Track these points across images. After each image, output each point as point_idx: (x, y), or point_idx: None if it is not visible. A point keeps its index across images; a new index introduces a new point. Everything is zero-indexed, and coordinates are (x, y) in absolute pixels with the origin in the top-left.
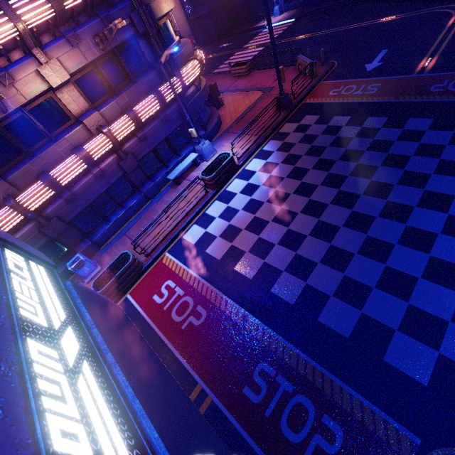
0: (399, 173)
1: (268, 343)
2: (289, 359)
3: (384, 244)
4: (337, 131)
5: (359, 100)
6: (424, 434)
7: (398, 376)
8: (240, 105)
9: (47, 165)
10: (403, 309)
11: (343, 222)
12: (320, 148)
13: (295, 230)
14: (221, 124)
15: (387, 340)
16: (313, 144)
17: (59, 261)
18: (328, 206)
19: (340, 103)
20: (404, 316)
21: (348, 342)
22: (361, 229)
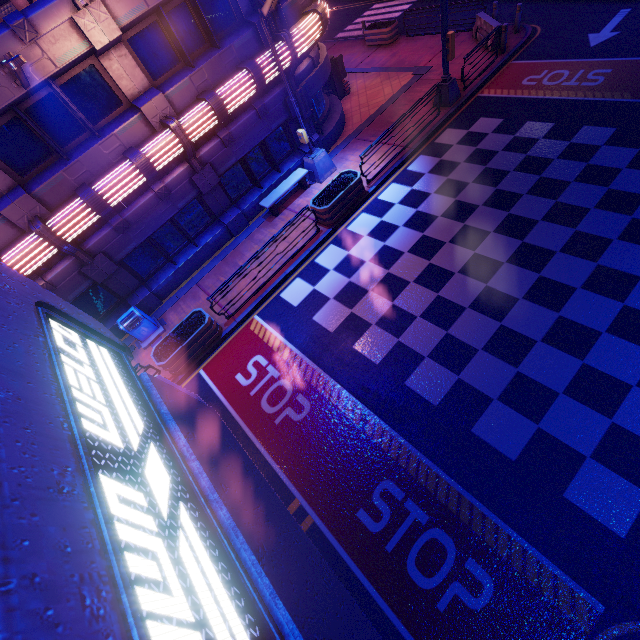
0: (624, 222)
1: (396, 456)
2: (425, 480)
3: (584, 330)
4: (529, 146)
5: (571, 96)
6: (611, 600)
7: (583, 520)
8: (376, 95)
9: (89, 174)
10: (602, 429)
11: (524, 293)
12: (499, 174)
13: (448, 299)
14: (344, 124)
15: (572, 470)
16: (487, 166)
17: (106, 315)
18: (502, 266)
19: (538, 100)
20: (603, 439)
21: (514, 466)
22: (551, 305)
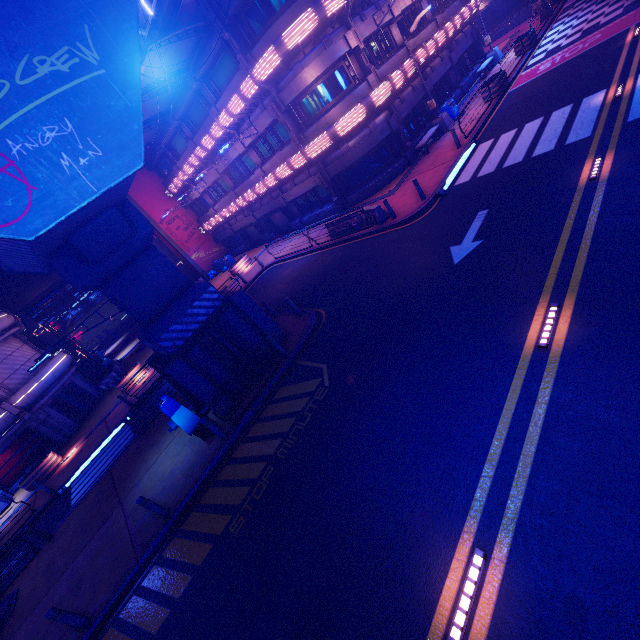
0: None
1: None
2: None
3: None
4: None
5: None
6: None
7: None
8: None
9: (424, 41)
10: None
11: None
12: None
13: None
14: None
15: None
16: None
17: (423, 125)
18: None
19: None
20: None
21: None
22: None
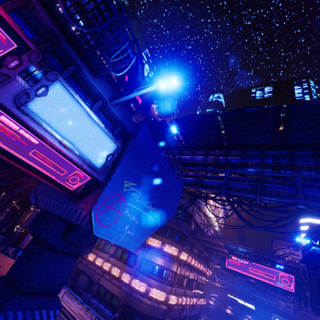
0: None
1: None
2: None
3: None
4: None
5: None
6: None
7: None
8: None
9: (189, 294)
10: None
11: None
12: None
13: None
14: None
15: None
16: None
17: None
18: None
19: None
20: None
21: None
22: None
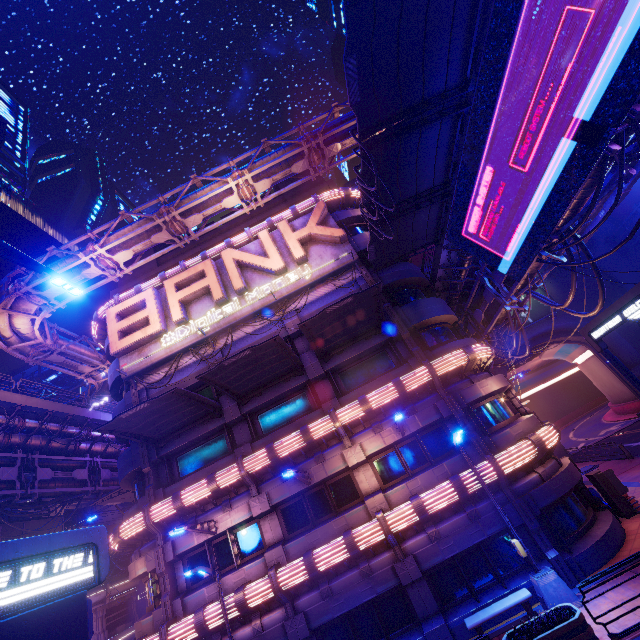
0: None
1: None
2: None
3: None
4: None
5: None
6: None
7: None
8: None
9: (320, 541)
10: None
11: None
12: None
13: None
14: (620, 546)
15: None
16: None
17: None
18: None
19: None
20: None
21: None
22: None
